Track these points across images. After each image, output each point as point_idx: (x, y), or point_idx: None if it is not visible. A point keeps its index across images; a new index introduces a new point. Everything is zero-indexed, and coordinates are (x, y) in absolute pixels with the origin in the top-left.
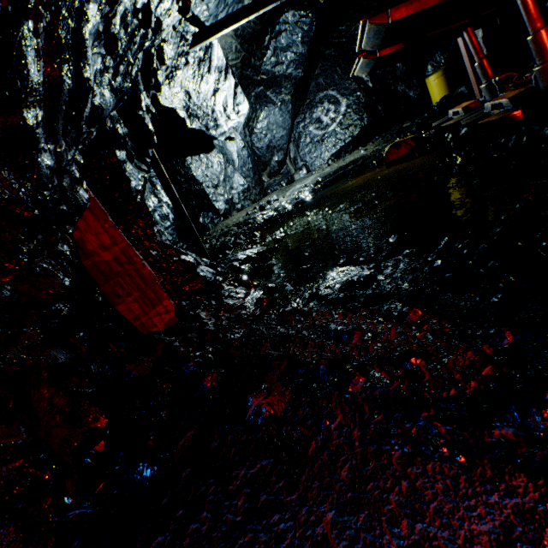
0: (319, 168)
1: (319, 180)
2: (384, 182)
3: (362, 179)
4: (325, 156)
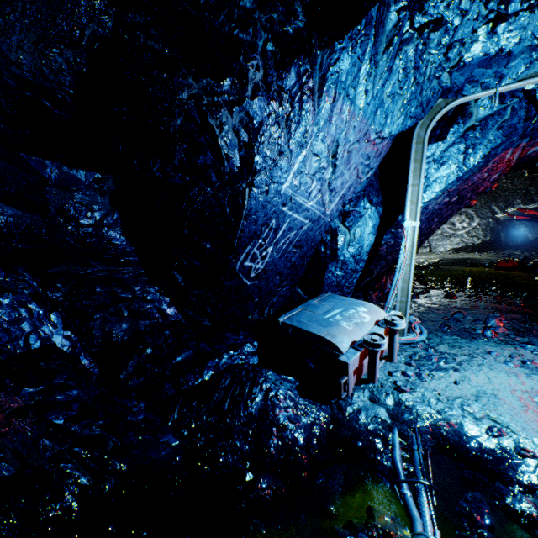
0: (441, 252)
1: (442, 259)
2: (492, 274)
3: (476, 269)
4: (447, 247)
